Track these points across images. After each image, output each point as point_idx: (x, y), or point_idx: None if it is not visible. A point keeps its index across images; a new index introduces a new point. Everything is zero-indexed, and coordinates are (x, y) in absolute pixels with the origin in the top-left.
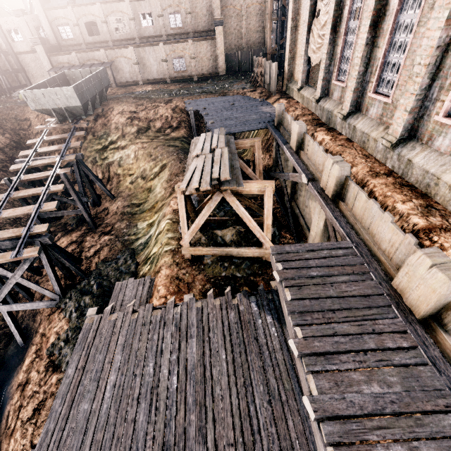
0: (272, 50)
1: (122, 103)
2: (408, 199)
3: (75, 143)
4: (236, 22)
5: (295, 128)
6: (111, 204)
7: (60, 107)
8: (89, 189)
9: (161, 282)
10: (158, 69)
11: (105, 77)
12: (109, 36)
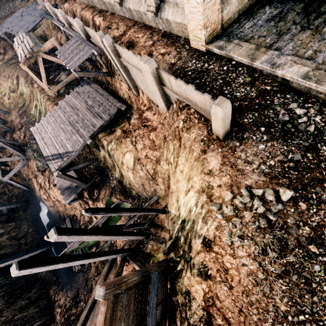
0: None
1: None
2: (89, 11)
3: None
4: None
5: (47, 8)
6: (10, 116)
7: None
8: None
9: (50, 109)
10: None
11: None
12: None
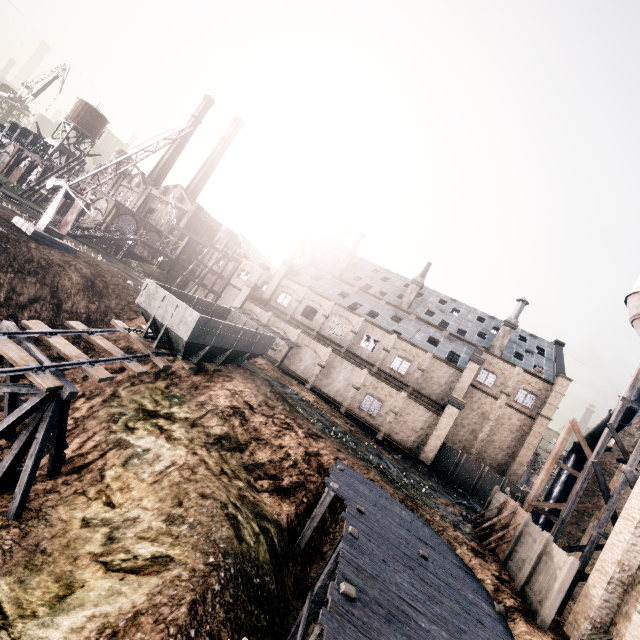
0: (538, 503)
1: (251, 384)
2: None
3: (102, 370)
4: (476, 419)
5: None
6: None
7: (164, 323)
8: (9, 454)
9: None
10: (342, 389)
11: (264, 345)
12: (319, 328)
